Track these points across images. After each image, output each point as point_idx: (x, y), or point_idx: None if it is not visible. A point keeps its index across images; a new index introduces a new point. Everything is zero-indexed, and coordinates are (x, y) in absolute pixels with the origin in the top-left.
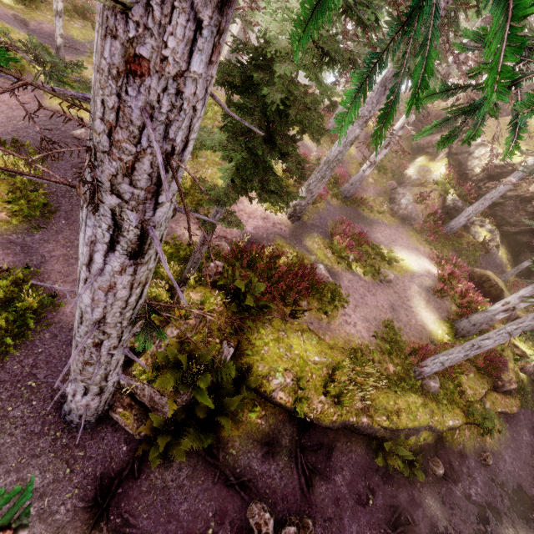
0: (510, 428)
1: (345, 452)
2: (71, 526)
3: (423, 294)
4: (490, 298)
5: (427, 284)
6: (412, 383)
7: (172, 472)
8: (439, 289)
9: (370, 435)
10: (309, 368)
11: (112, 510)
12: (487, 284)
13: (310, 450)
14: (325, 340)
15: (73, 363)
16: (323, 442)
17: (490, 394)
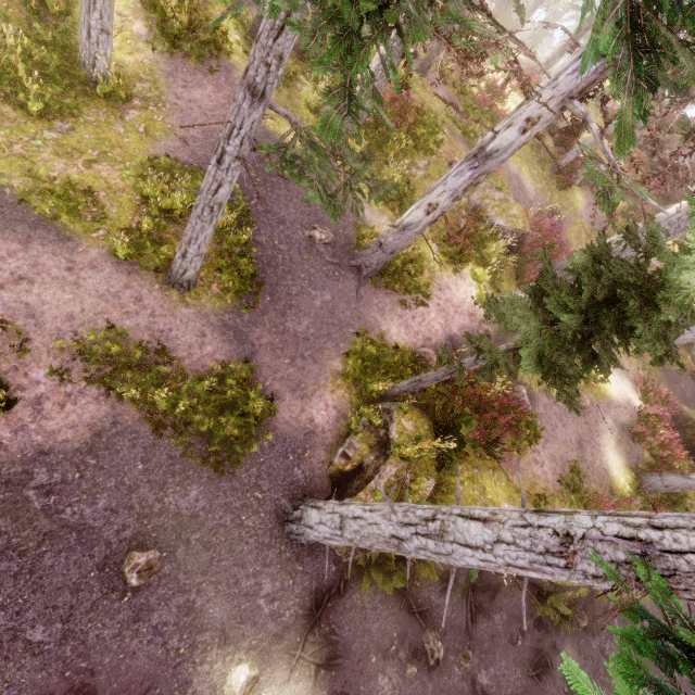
0: None
1: (506, 595)
2: (293, 627)
3: (616, 432)
4: (688, 448)
5: (624, 420)
6: None
7: (369, 595)
8: (638, 431)
9: (533, 584)
10: None
11: (323, 619)
12: (691, 431)
13: (480, 590)
14: (513, 481)
15: (363, 536)
16: (491, 585)
17: None
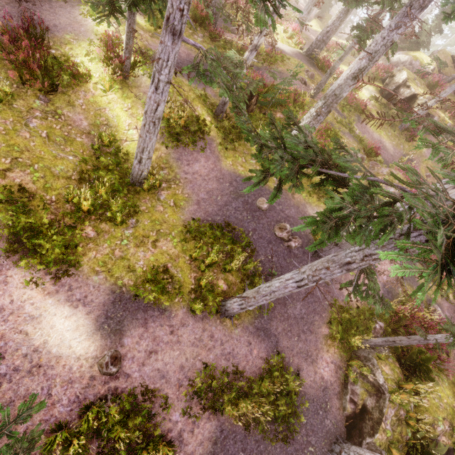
0: None
1: None
2: None
3: None
4: None
5: None
6: None
7: None
8: None
9: None
10: None
11: None
12: None
13: None
14: (449, 378)
15: None
16: None
17: None
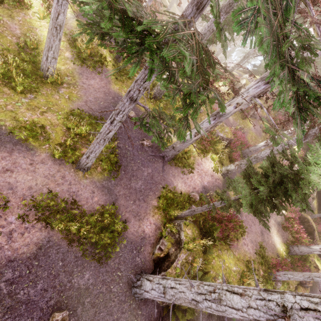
0: None
1: None
2: None
3: (276, 226)
4: (306, 231)
5: (279, 220)
6: (270, 282)
7: None
8: (285, 225)
9: None
10: (232, 274)
11: None
12: (307, 224)
13: None
14: (236, 255)
15: (176, 298)
16: None
17: (299, 288)
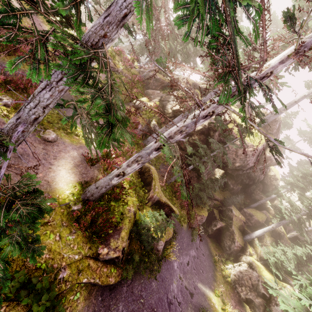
0: (101, 302)
1: None
2: None
3: (77, 160)
4: (145, 183)
5: (89, 155)
6: None
7: None
8: (92, 157)
9: None
10: None
11: None
12: (147, 174)
13: None
14: None
15: None
16: None
17: (81, 261)
